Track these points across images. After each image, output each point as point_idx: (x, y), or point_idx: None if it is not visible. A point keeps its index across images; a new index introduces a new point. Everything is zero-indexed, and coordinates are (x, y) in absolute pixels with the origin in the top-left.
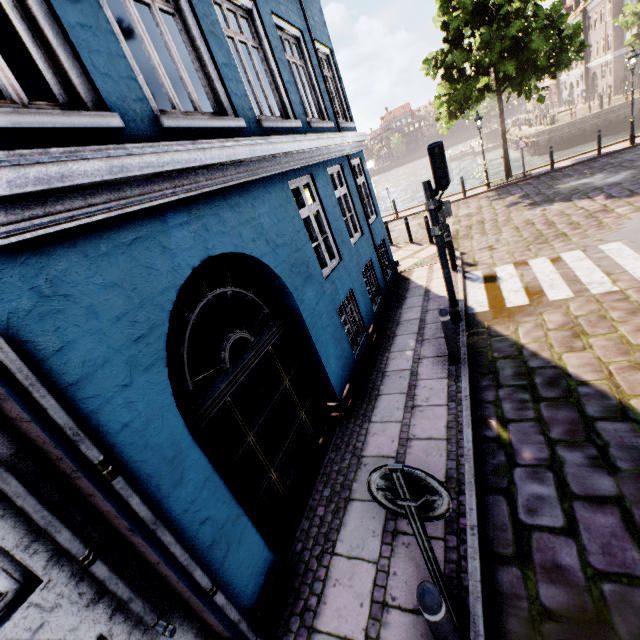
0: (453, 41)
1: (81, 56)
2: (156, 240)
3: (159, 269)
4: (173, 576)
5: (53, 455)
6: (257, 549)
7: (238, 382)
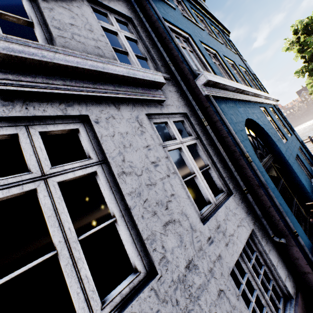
0: (310, 60)
1: (212, 68)
2: (235, 108)
3: (238, 115)
4: (276, 216)
5: (232, 150)
6: (305, 238)
7: (266, 167)
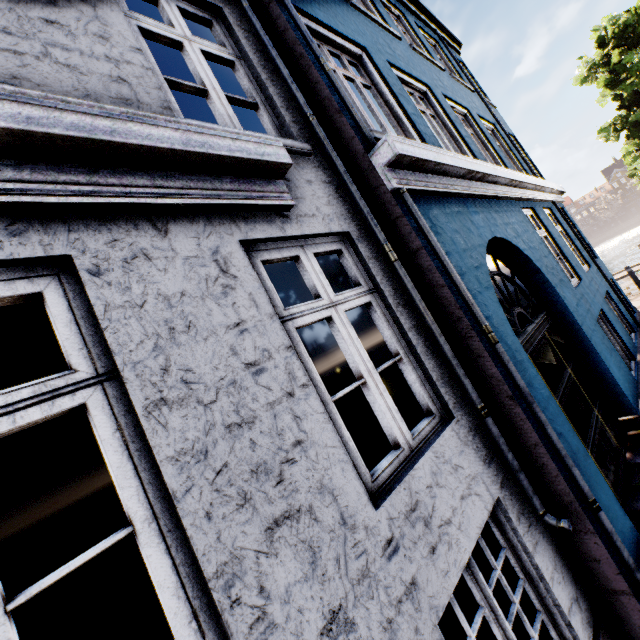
0: (631, 104)
1: (416, 125)
2: (466, 216)
3: (472, 232)
4: (551, 466)
5: (454, 317)
6: (616, 508)
7: (532, 345)
